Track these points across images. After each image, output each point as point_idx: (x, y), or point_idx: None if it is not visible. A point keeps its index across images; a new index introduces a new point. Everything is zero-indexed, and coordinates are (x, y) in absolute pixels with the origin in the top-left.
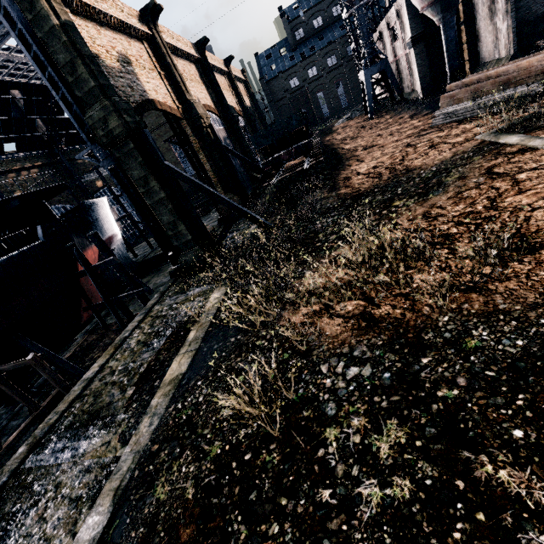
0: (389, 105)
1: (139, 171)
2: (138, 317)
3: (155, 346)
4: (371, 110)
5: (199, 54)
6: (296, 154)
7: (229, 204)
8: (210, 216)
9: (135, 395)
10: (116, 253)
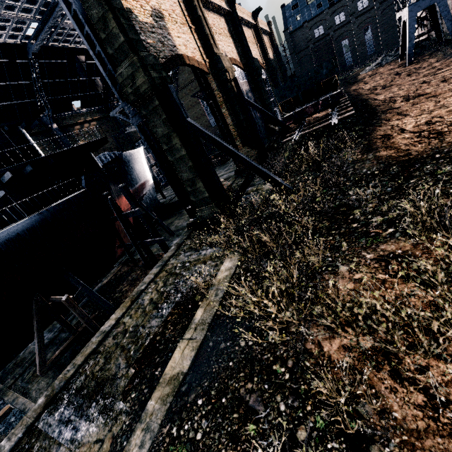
0: (433, 47)
1: (163, 128)
2: (155, 269)
3: (164, 313)
4: (411, 54)
5: (229, 7)
6: (322, 107)
7: (247, 164)
8: (228, 165)
9: (136, 379)
10: (147, 197)
